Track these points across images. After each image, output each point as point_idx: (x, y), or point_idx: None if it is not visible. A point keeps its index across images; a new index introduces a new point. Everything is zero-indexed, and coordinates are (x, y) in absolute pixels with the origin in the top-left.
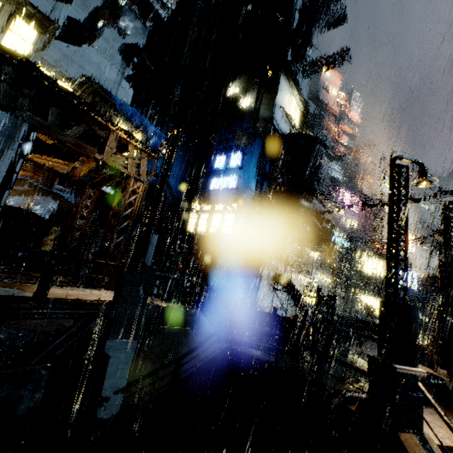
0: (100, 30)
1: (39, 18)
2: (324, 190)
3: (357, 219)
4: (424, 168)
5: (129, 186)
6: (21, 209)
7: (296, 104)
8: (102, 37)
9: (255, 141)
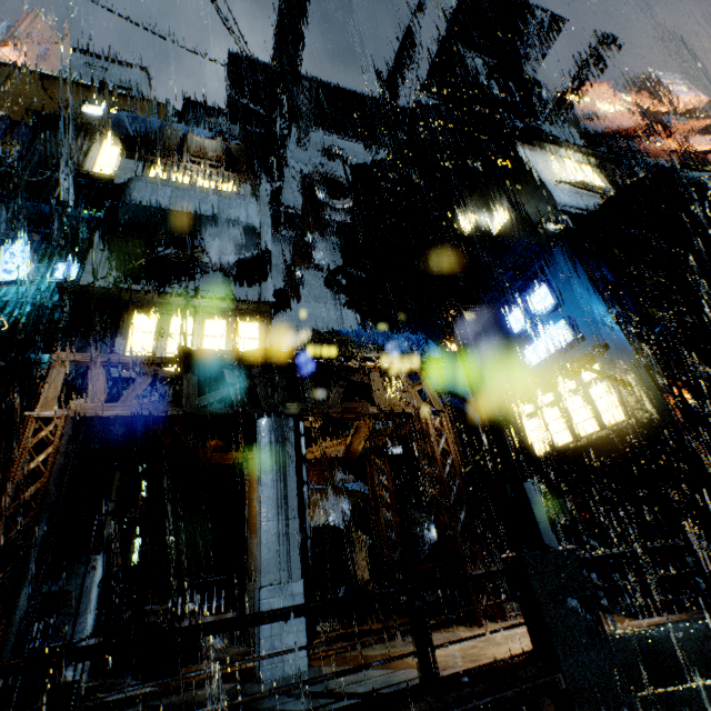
0: (302, 279)
1: (255, 310)
2: None
3: None
4: None
5: (429, 427)
6: (316, 529)
7: (574, 164)
8: (305, 285)
9: (551, 254)
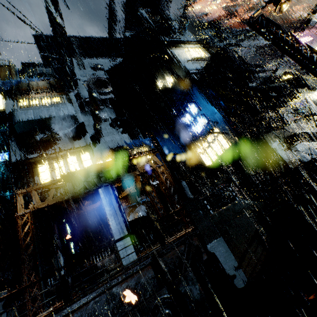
0: (100, 129)
1: (85, 148)
2: (258, 63)
3: (316, 42)
4: (273, 1)
5: (158, 172)
6: (136, 219)
7: (193, 49)
8: (103, 129)
9: (192, 90)
